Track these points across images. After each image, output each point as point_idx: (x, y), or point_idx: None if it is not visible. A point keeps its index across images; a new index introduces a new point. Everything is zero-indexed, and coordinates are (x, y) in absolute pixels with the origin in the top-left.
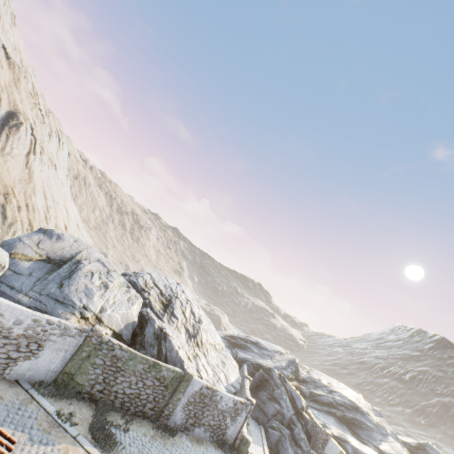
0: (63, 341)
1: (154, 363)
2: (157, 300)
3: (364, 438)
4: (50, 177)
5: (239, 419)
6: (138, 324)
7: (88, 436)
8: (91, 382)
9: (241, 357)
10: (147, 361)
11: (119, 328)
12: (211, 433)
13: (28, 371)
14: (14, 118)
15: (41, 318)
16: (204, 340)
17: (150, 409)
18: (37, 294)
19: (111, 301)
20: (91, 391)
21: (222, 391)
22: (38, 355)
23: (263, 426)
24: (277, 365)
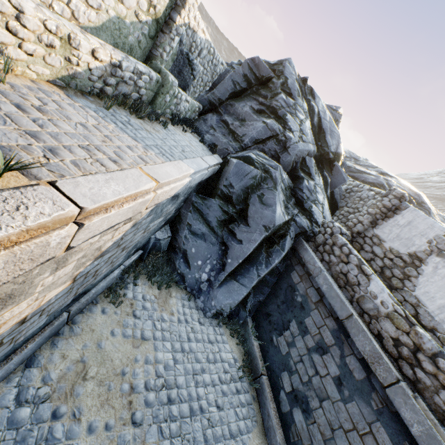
0: None
1: None
2: None
3: None
4: None
5: None
6: None
7: None
8: None
9: None
10: None
11: None
12: None
13: None
14: None
15: None
16: None
17: None
18: None
19: None
20: None
21: None
22: None
23: (223, 158)
24: None
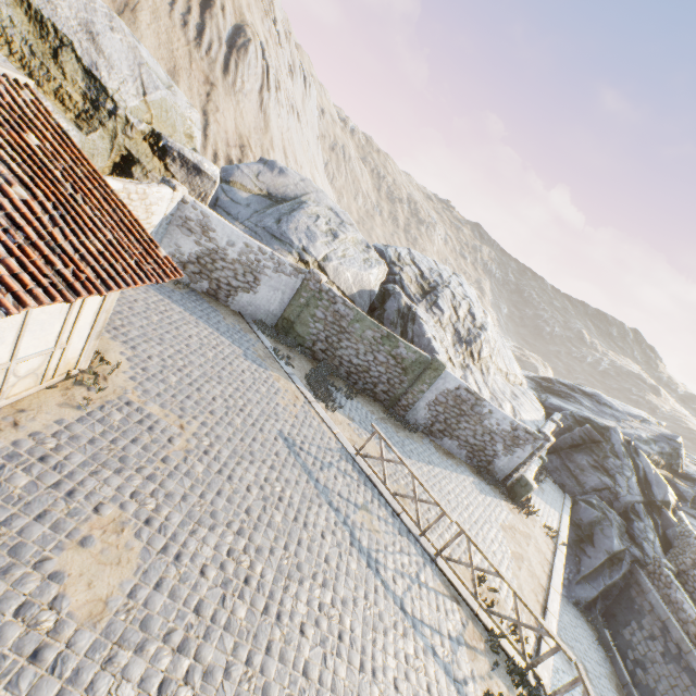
0: (278, 279)
1: (389, 334)
2: (414, 282)
3: None
4: (291, 129)
5: (518, 453)
6: (379, 298)
7: (303, 381)
8: (312, 338)
9: (554, 403)
10: (379, 329)
11: (350, 292)
12: (469, 453)
13: (248, 306)
14: (241, 35)
15: (252, 243)
16: (485, 353)
17: (383, 392)
18: (252, 225)
19: (339, 253)
20: (312, 349)
21: (492, 404)
22: (256, 289)
23: (571, 497)
24: (628, 432)
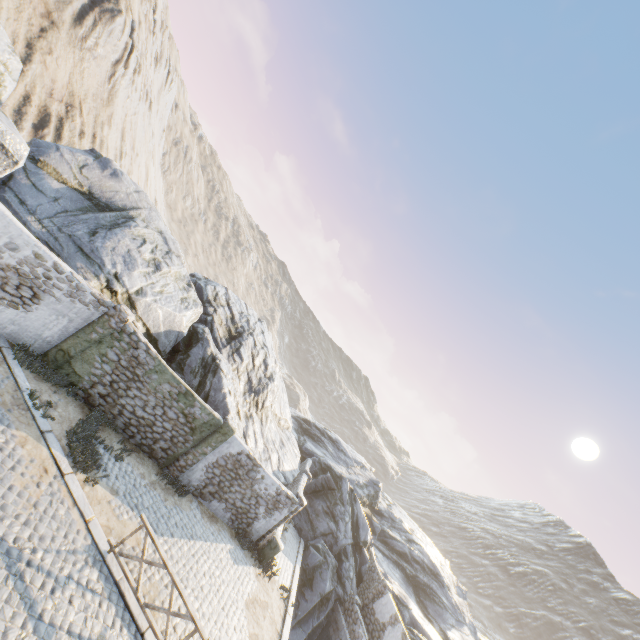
0: (70, 305)
1: (187, 392)
2: (224, 325)
3: (432, 613)
4: (138, 114)
5: (276, 515)
6: (186, 339)
7: (62, 440)
8: (93, 379)
9: (309, 448)
10: (179, 385)
11: (157, 330)
12: (233, 515)
13: (10, 324)
14: None
15: (47, 256)
16: (268, 403)
17: (162, 450)
18: (55, 228)
19: (157, 287)
20: (89, 391)
21: (266, 470)
22: (30, 308)
23: (305, 541)
24: (352, 478)
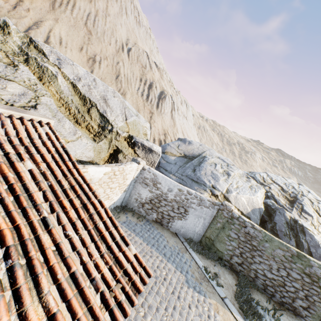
0: (200, 210)
1: (298, 254)
2: (279, 195)
3: None
4: (184, 123)
5: None
6: (264, 212)
7: (234, 304)
8: (229, 252)
9: None
10: (287, 248)
11: (246, 211)
12: None
13: (181, 228)
14: (163, 94)
15: (183, 188)
16: None
17: (302, 308)
18: (179, 175)
19: (234, 185)
20: (230, 261)
21: None
22: (185, 217)
23: None
24: None
